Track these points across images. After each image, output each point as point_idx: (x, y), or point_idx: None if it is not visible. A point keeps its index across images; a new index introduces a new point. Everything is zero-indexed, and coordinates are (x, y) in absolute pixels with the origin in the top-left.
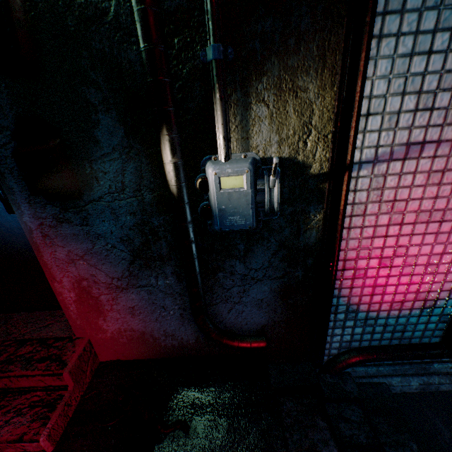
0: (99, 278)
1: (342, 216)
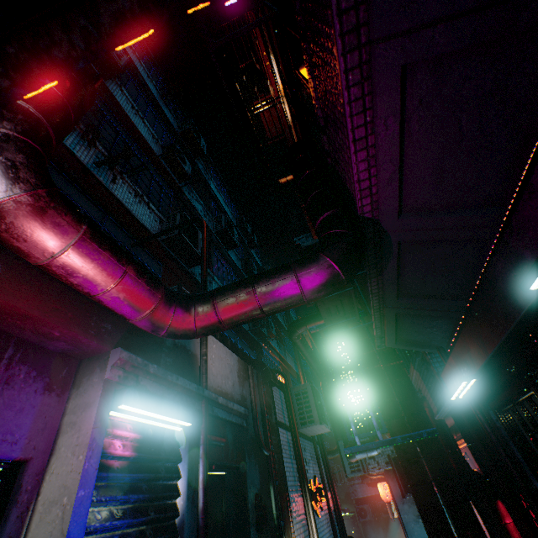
0: None
1: None
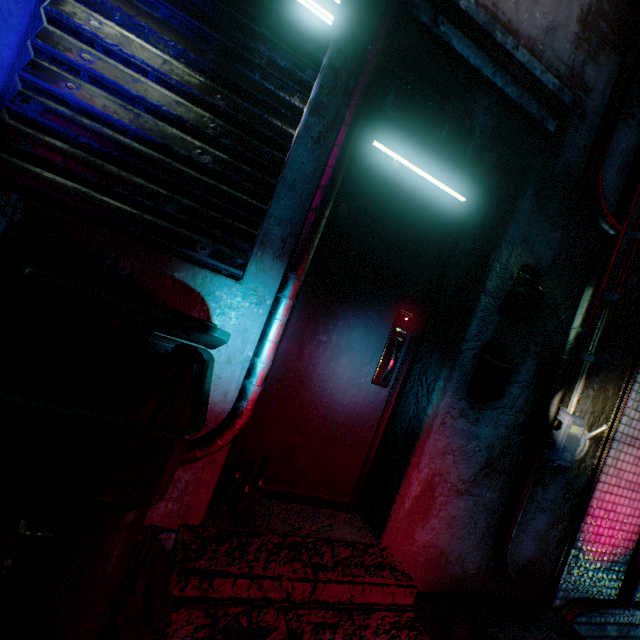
0: (450, 477)
1: (599, 471)
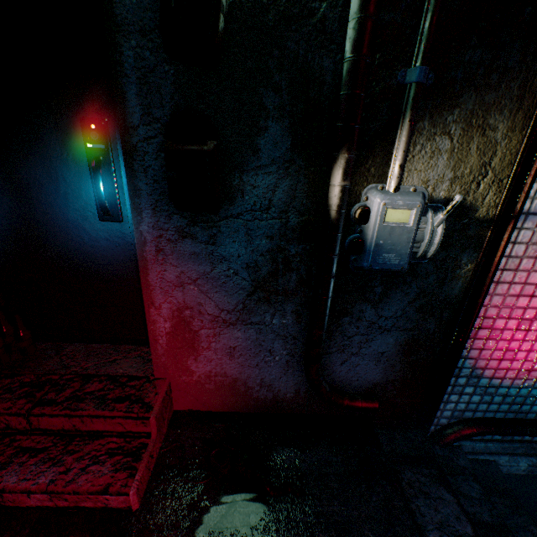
0: (206, 308)
1: (494, 268)
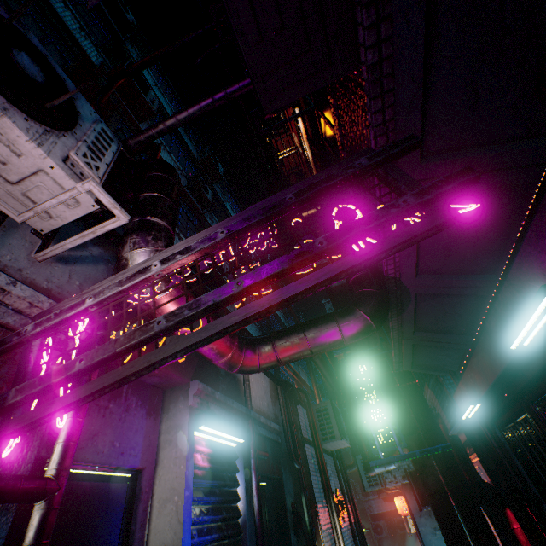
0: None
1: None
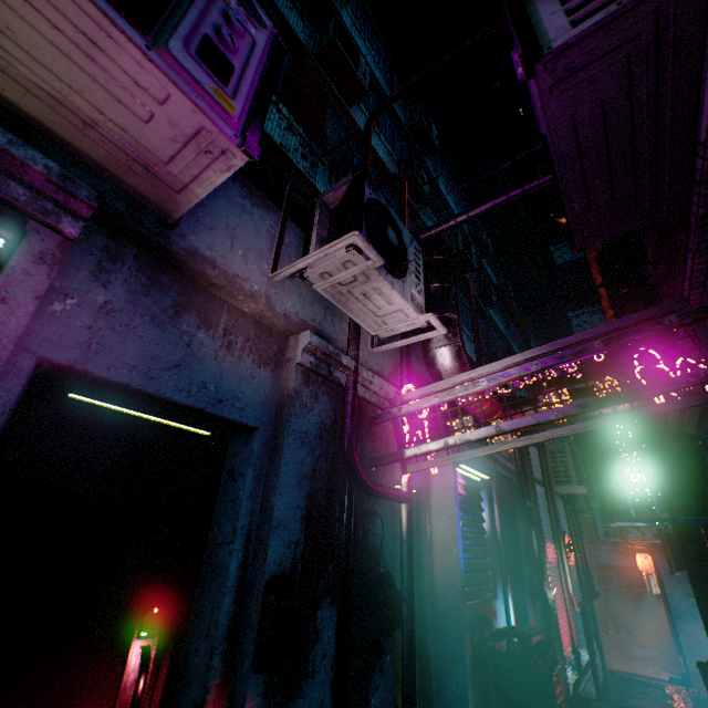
0: None
1: (556, 609)
